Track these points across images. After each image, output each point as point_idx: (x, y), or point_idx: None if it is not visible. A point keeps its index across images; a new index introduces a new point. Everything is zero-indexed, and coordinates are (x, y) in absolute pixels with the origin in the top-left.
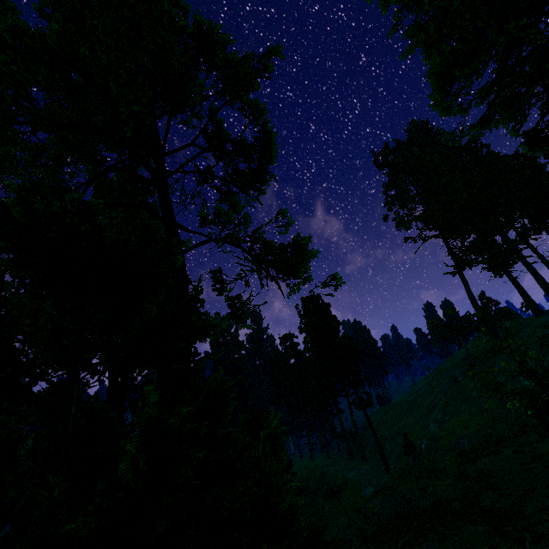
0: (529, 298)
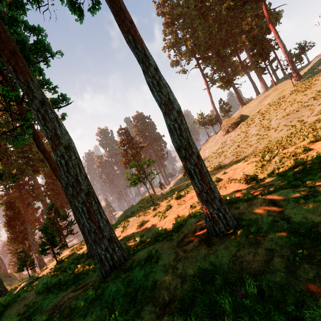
0: (241, 100)
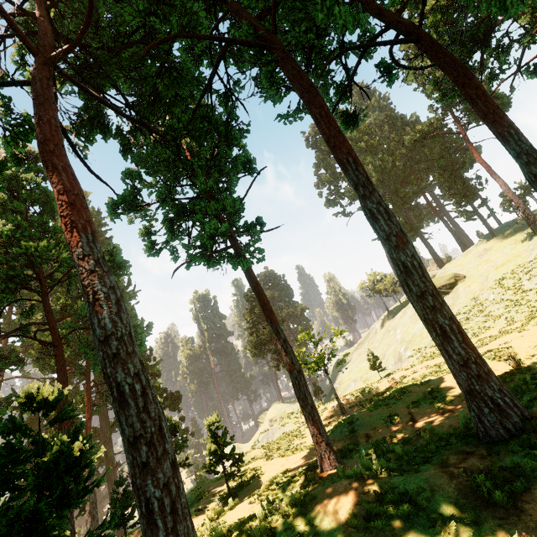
0: (436, 256)
